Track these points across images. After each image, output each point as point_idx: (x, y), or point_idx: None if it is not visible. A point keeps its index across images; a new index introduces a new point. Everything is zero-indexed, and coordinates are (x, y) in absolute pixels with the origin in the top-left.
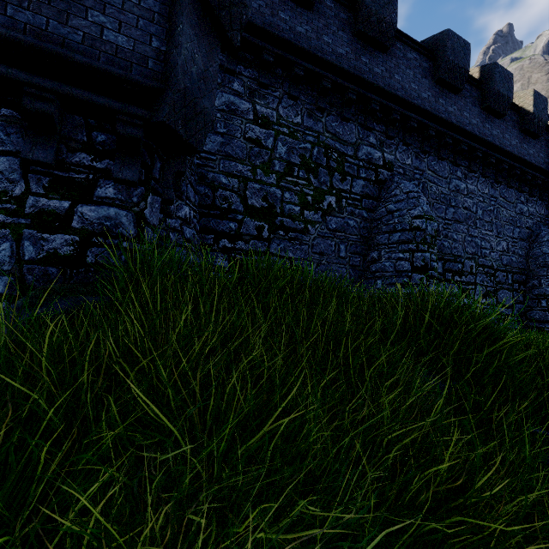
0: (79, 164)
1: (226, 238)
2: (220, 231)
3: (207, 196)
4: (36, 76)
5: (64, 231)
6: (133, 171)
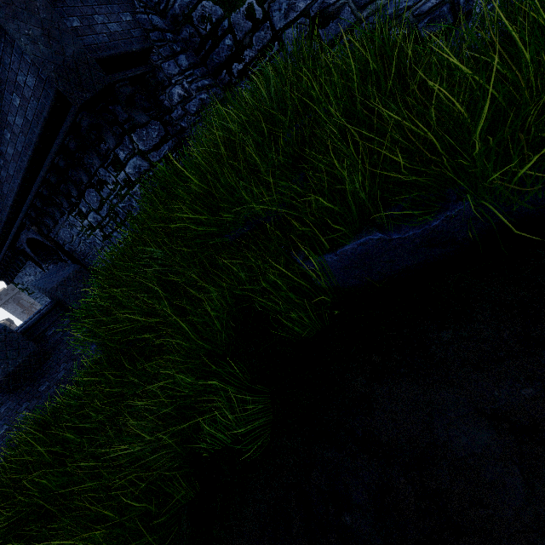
0: (106, 151)
1: (233, 62)
2: (225, 59)
3: (193, 37)
4: (59, 136)
5: (134, 184)
6: (111, 139)
